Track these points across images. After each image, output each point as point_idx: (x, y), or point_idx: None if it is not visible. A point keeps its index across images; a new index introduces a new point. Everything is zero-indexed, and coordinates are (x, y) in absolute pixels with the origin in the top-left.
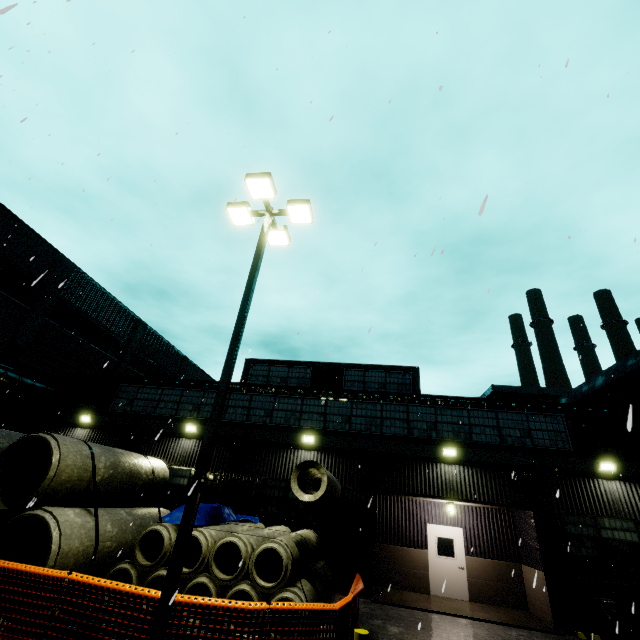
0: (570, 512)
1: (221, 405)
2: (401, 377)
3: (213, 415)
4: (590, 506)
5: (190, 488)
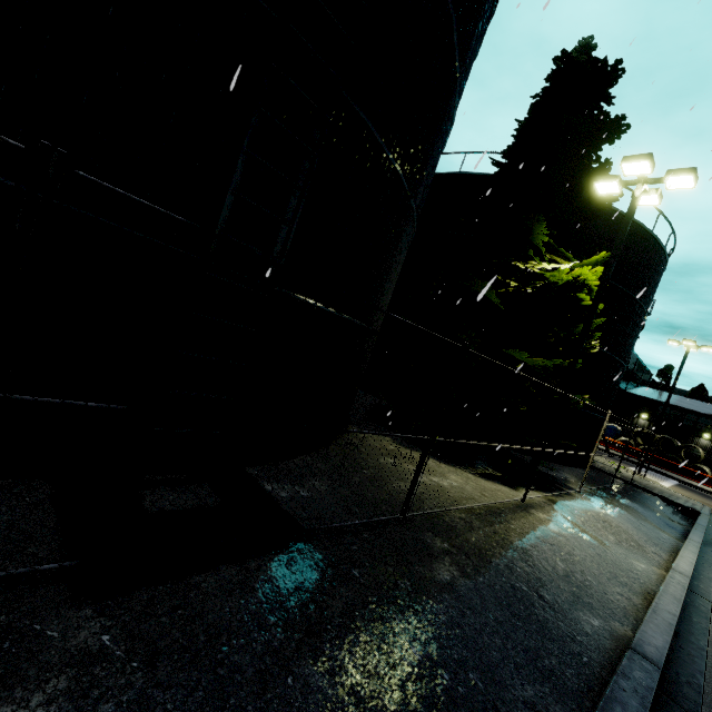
0: None
1: None
2: None
3: None
4: None
5: None
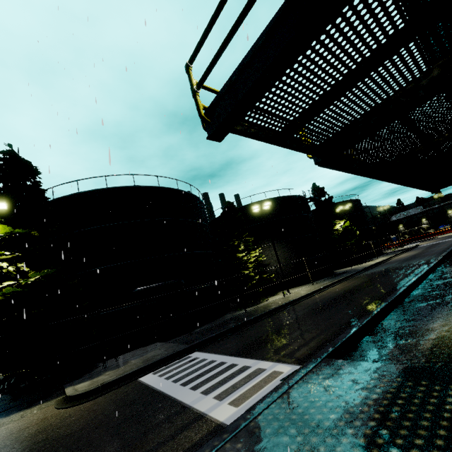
0: None
1: (446, 216)
2: None
3: (446, 217)
4: None
5: (448, 222)
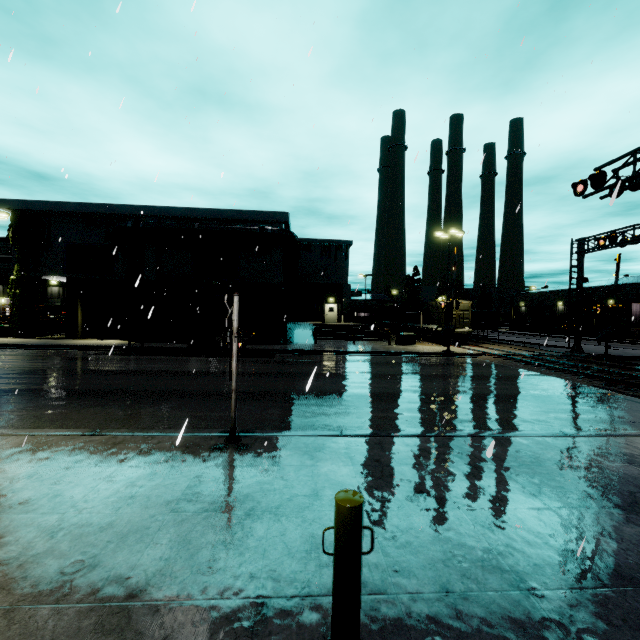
0: (39, 298)
1: None
2: (7, 244)
3: None
4: (46, 296)
5: None
